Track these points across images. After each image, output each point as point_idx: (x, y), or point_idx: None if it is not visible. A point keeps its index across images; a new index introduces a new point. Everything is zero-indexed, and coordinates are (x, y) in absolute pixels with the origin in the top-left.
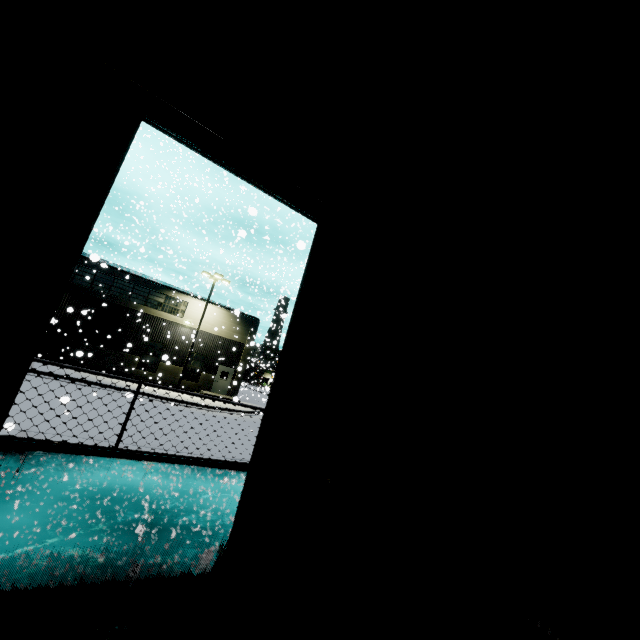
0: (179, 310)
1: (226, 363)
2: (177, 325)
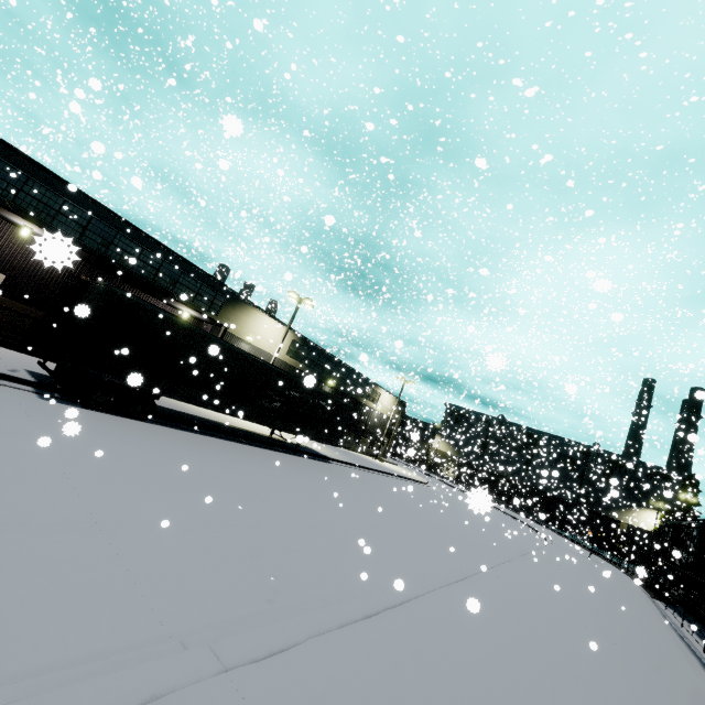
0: (375, 399)
1: (387, 435)
2: (373, 410)
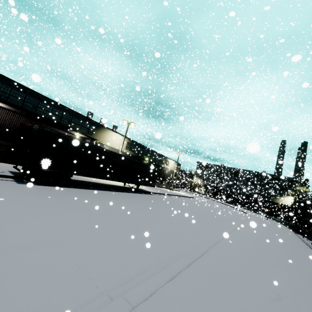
0: (167, 164)
1: (173, 179)
2: (166, 169)
